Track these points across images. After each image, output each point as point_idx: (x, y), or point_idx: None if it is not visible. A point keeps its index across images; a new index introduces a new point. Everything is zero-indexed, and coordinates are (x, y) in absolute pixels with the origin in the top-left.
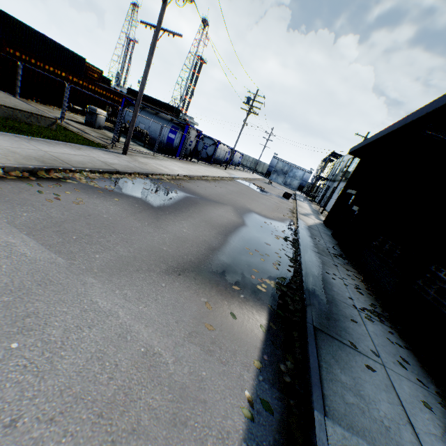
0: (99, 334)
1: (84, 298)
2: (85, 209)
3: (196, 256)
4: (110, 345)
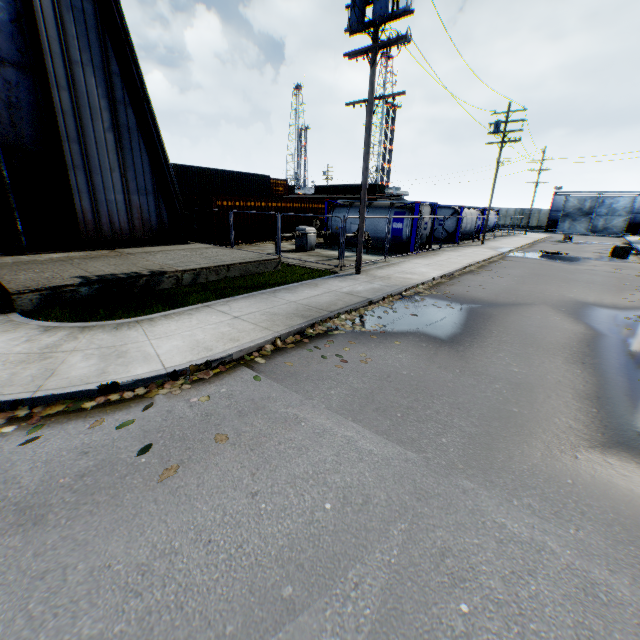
0: (551, 587)
1: (483, 518)
2: (377, 368)
3: (571, 414)
4: (584, 611)
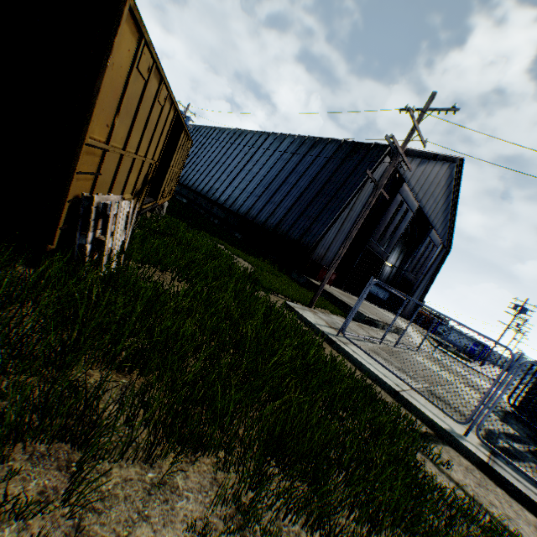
0: None
1: None
2: None
3: None
4: None
